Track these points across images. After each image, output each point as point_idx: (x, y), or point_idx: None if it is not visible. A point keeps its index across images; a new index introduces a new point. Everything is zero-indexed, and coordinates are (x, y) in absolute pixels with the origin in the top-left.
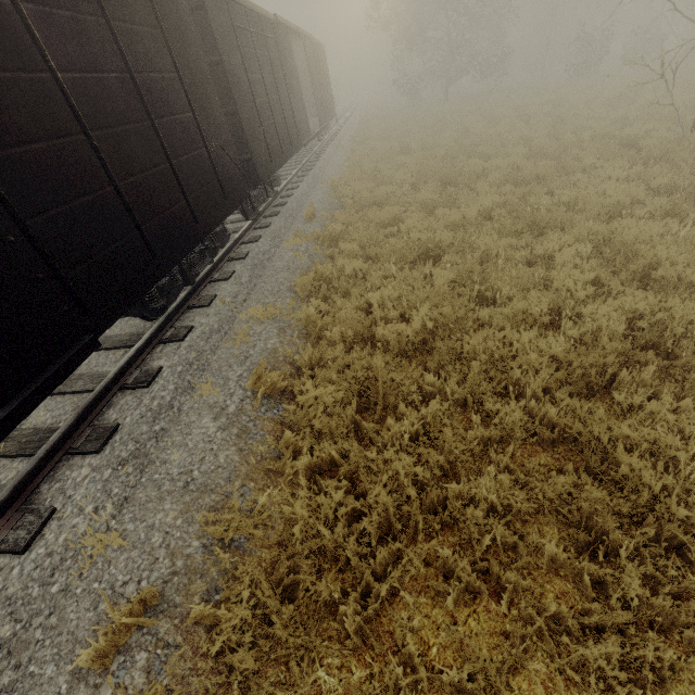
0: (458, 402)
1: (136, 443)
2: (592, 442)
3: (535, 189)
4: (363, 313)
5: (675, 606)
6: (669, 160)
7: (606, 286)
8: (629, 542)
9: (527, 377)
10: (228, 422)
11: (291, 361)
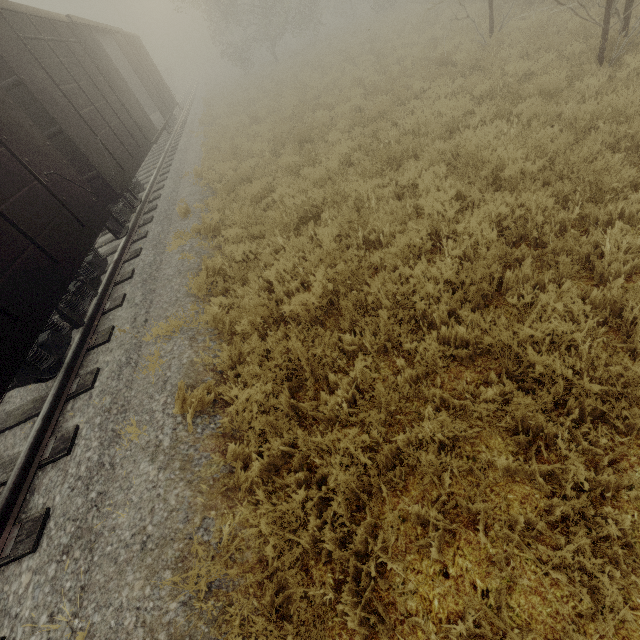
0: (380, 350)
1: (74, 522)
2: (504, 350)
3: (381, 125)
4: (266, 294)
5: (619, 477)
6: (481, 67)
7: (468, 197)
8: (563, 432)
9: (430, 307)
10: (167, 459)
11: (212, 367)
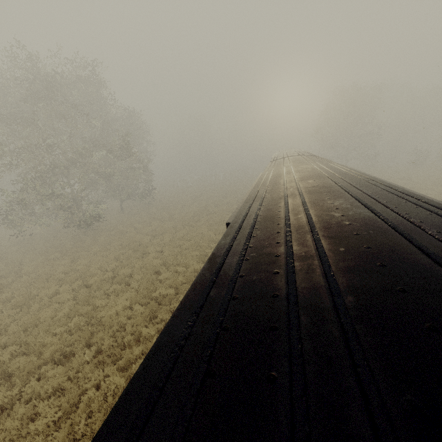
0: None
1: None
2: None
3: None
4: None
5: None
6: None
7: None
8: None
9: None
10: None
11: None
